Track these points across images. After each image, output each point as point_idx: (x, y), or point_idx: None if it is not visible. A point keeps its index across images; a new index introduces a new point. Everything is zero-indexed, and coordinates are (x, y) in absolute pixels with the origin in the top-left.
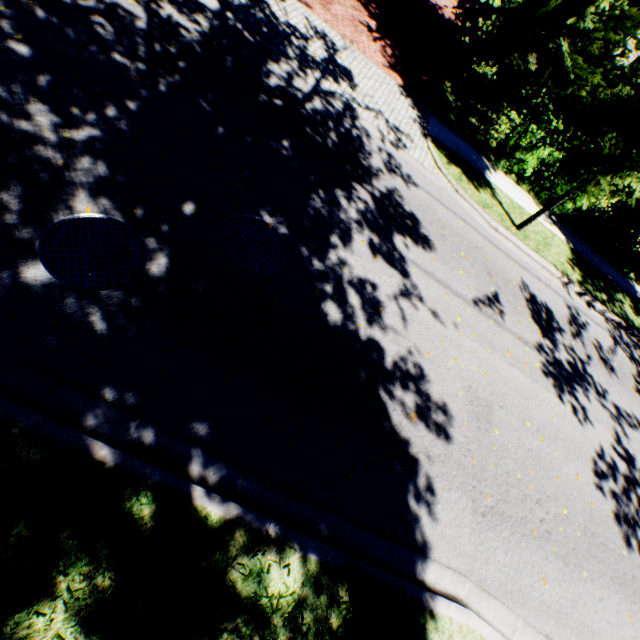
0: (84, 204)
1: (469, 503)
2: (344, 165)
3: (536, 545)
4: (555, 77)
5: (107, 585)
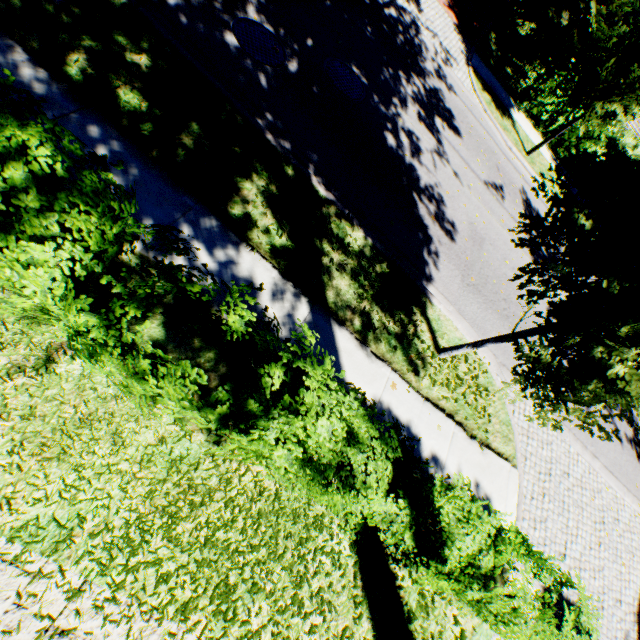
0: (253, 14)
1: (460, 276)
2: (407, 60)
3: (498, 317)
4: (581, 38)
5: (273, 191)
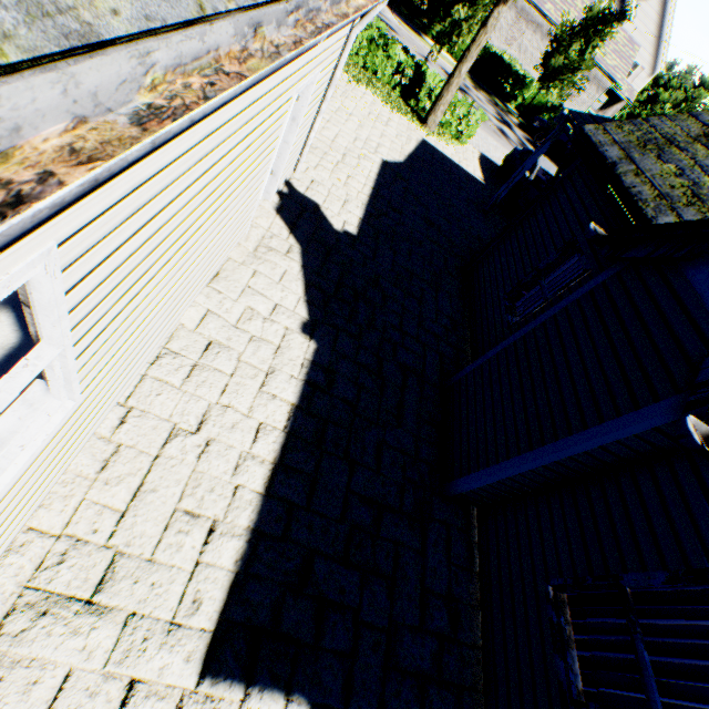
0: None
1: None
2: None
3: None
4: None
5: None
